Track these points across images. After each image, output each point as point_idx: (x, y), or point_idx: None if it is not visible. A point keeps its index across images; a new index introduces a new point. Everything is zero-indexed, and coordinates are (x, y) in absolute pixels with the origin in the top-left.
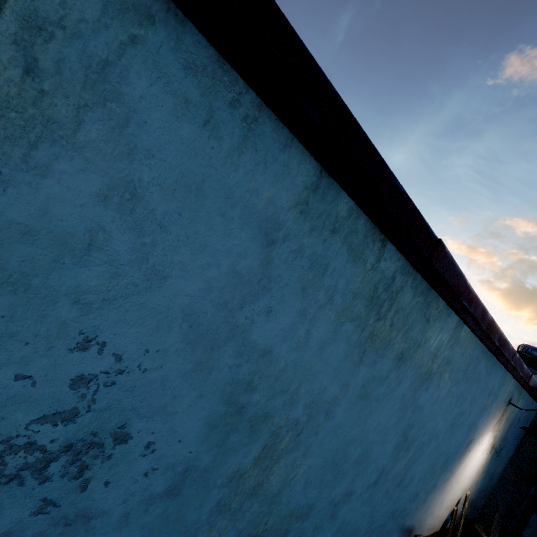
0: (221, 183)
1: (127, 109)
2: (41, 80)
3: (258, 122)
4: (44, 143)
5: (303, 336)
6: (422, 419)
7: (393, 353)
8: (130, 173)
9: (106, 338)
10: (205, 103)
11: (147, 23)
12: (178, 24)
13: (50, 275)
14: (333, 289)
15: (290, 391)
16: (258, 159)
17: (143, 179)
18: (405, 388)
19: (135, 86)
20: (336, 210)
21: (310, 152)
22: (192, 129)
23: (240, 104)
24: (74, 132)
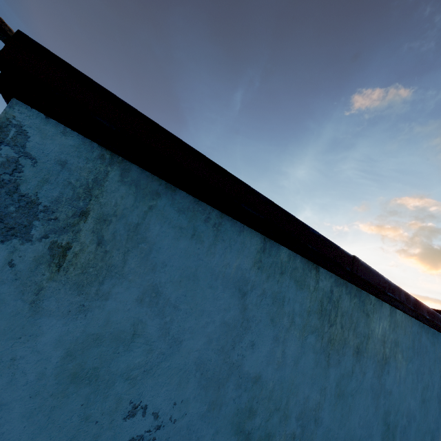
0: (206, 267)
1: (150, 244)
2: (105, 246)
3: (221, 225)
4: (107, 280)
5: (280, 357)
6: (395, 403)
7: (350, 350)
8: (154, 280)
9: (147, 401)
10: (191, 225)
11: (156, 197)
12: (172, 192)
13: (111, 364)
14: (292, 313)
15: (282, 407)
16: (225, 245)
17: (161, 281)
18: (371, 378)
19: (153, 231)
20: (279, 259)
21: (255, 230)
22: (186, 242)
23: (210, 219)
24: (122, 267)
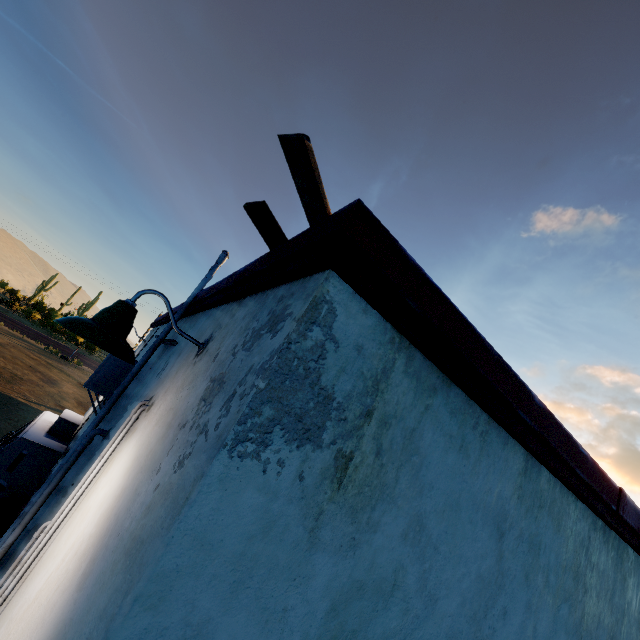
0: (469, 492)
1: (421, 457)
2: (382, 457)
3: (488, 433)
4: (378, 504)
5: (531, 635)
6: None
7: (604, 632)
8: (420, 507)
9: None
10: (460, 433)
11: (433, 394)
12: (447, 387)
13: (368, 626)
14: (547, 567)
15: None
16: (489, 462)
17: (426, 510)
18: None
19: (426, 439)
20: (539, 485)
21: (519, 443)
22: (453, 456)
23: (478, 424)
24: (393, 487)
